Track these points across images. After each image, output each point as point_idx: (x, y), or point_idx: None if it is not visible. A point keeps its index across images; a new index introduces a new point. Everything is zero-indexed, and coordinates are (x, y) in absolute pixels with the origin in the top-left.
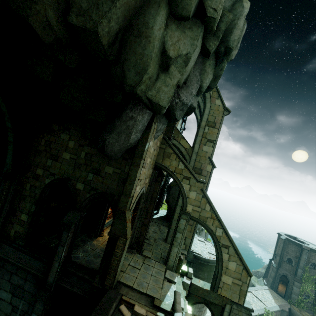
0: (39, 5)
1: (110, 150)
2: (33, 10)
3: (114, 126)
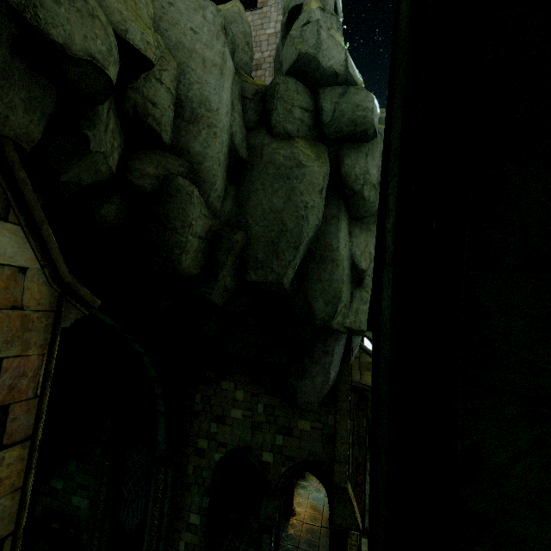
0: (221, 281)
1: (305, 401)
2: (215, 288)
3: (304, 367)
